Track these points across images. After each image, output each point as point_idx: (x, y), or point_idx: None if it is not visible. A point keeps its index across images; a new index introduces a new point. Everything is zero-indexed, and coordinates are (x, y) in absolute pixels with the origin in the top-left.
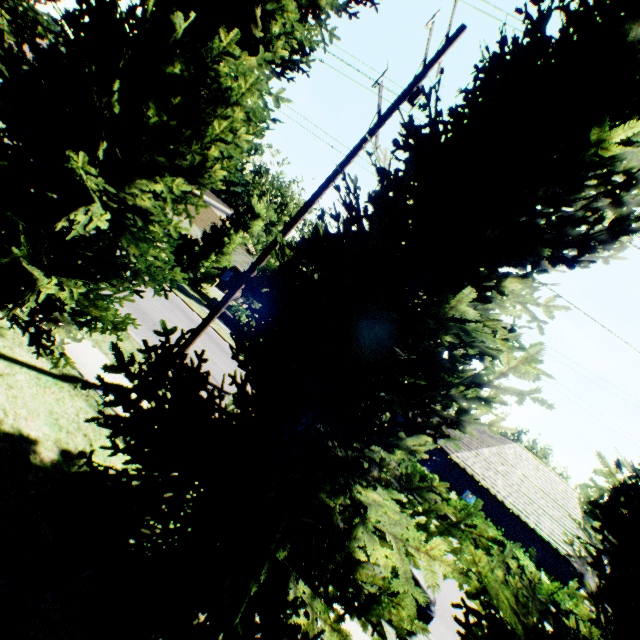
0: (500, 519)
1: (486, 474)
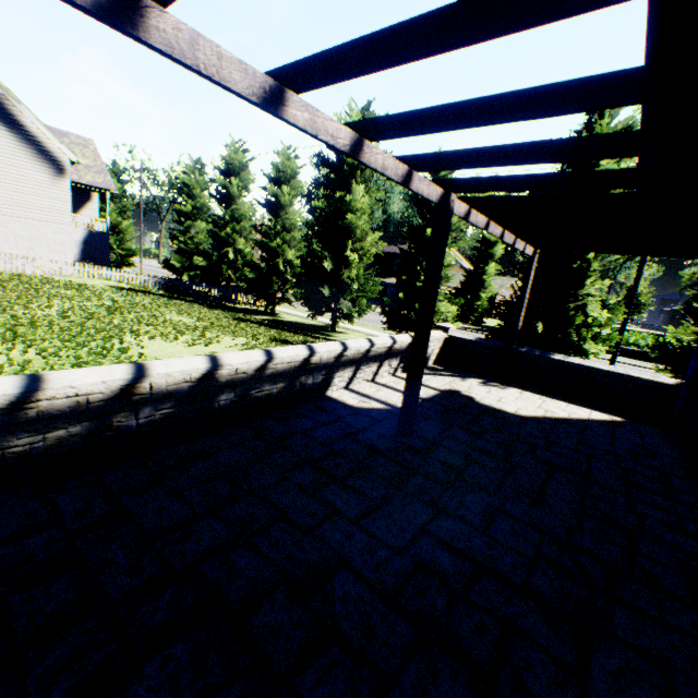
0: None
1: None
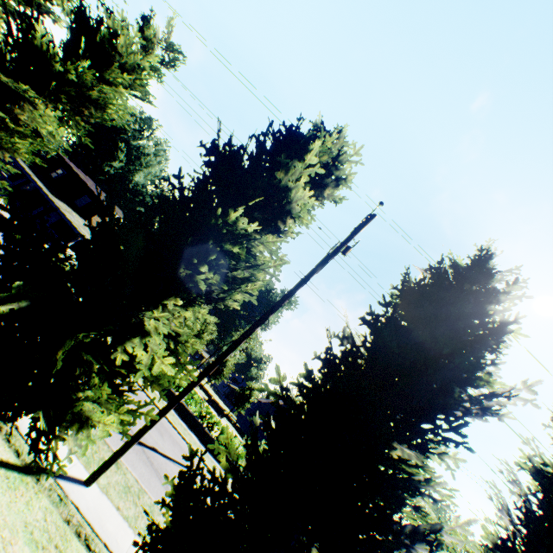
0: None
1: None
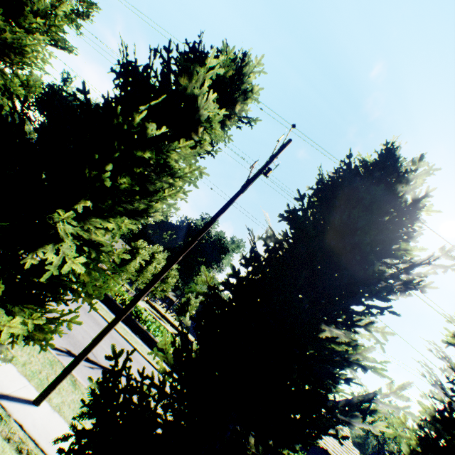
0: None
1: None
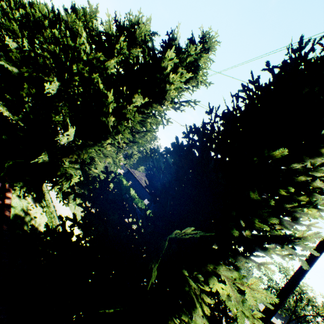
0: (139, 189)
1: (140, 177)
